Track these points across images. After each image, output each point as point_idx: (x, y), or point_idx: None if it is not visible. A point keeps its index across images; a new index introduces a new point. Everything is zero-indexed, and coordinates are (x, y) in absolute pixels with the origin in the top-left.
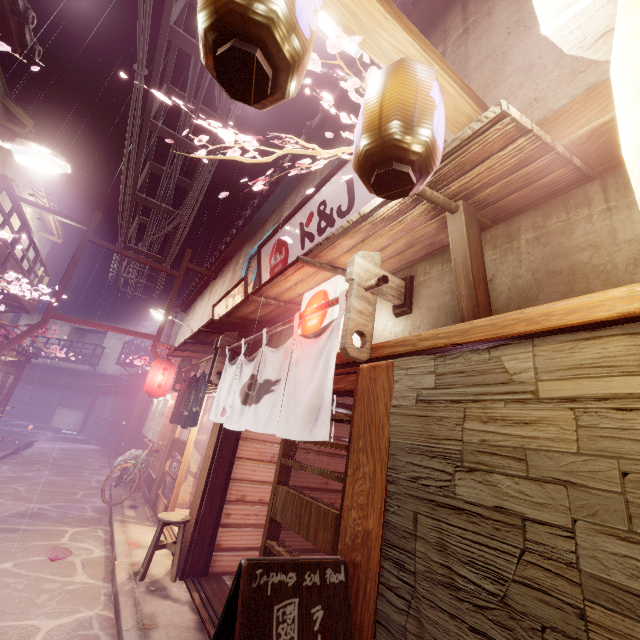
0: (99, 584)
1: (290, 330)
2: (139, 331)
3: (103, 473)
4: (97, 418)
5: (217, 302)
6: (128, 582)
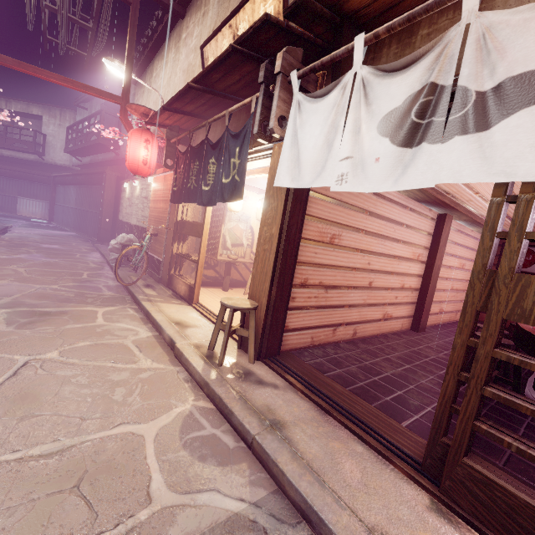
0: (170, 369)
1: (450, 18)
2: (79, 115)
3: (94, 255)
4: (63, 207)
5: (212, 35)
6: (208, 368)
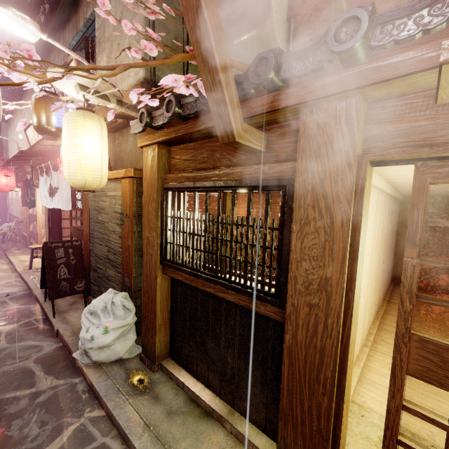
0: (10, 274)
1: None
2: None
3: None
4: None
5: (26, 128)
6: (24, 270)
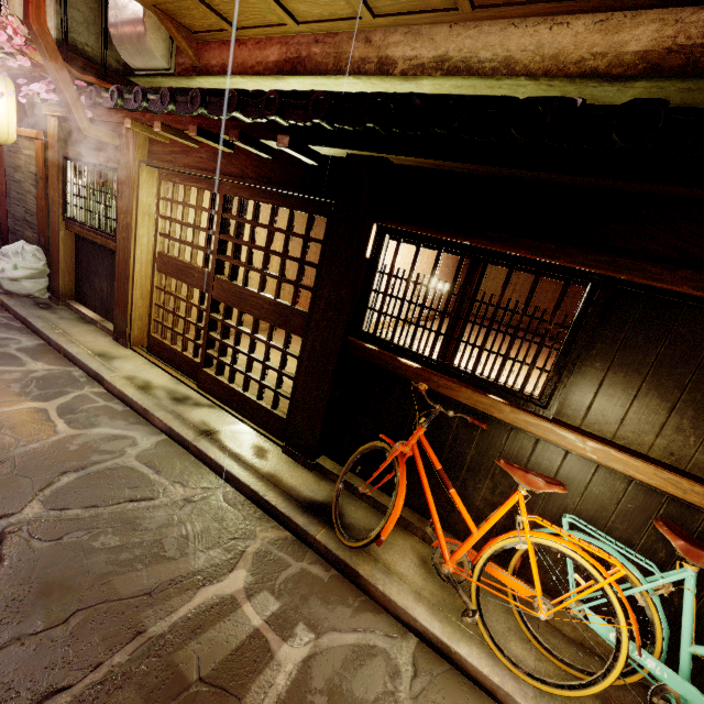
0: None
1: None
2: None
3: None
4: None
5: None
6: None
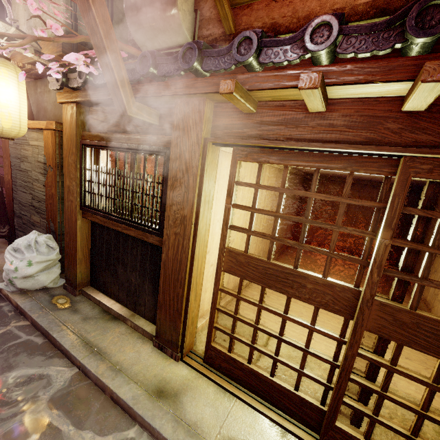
0: None
1: None
2: None
3: None
4: None
5: None
6: None
